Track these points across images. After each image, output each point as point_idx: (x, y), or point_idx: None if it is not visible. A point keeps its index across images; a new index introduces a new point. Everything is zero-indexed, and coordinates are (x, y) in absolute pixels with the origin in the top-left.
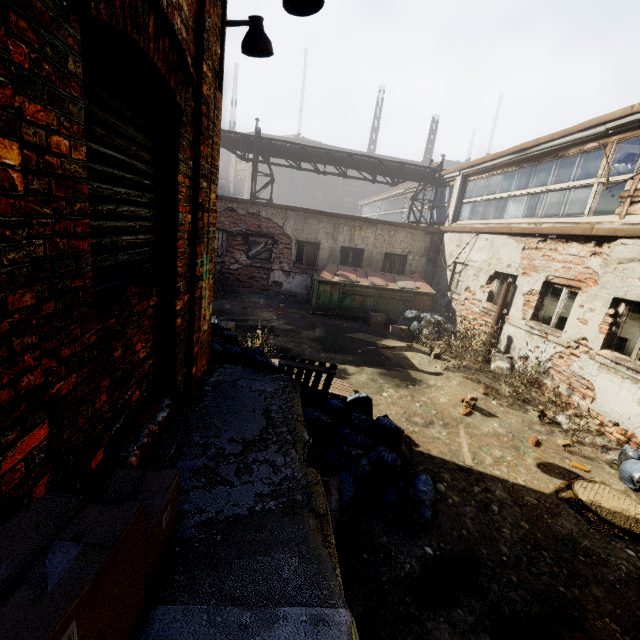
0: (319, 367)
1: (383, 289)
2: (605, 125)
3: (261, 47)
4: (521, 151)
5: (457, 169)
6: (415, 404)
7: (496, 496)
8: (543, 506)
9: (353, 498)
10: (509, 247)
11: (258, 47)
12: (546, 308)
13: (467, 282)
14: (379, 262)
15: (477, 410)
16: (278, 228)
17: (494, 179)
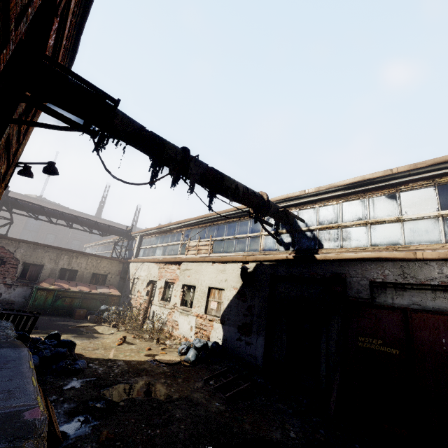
0: (29, 314)
1: (87, 293)
2: (181, 224)
3: (28, 175)
4: (160, 228)
5: (138, 232)
6: (91, 344)
7: (118, 364)
8: (139, 363)
9: (38, 364)
10: (154, 268)
11: (27, 175)
12: (167, 294)
13: (138, 287)
14: (88, 278)
15: (126, 342)
16: (9, 253)
17: (152, 238)
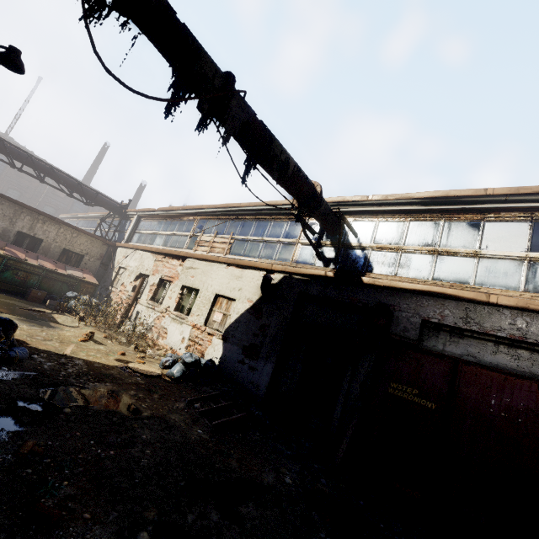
0: None
1: (51, 271)
2: (195, 210)
3: None
4: (167, 211)
5: (136, 210)
6: (42, 333)
7: (76, 362)
8: (104, 367)
9: None
10: (149, 259)
11: None
12: (159, 294)
13: (124, 279)
14: (56, 254)
15: (93, 340)
16: None
17: (154, 222)
